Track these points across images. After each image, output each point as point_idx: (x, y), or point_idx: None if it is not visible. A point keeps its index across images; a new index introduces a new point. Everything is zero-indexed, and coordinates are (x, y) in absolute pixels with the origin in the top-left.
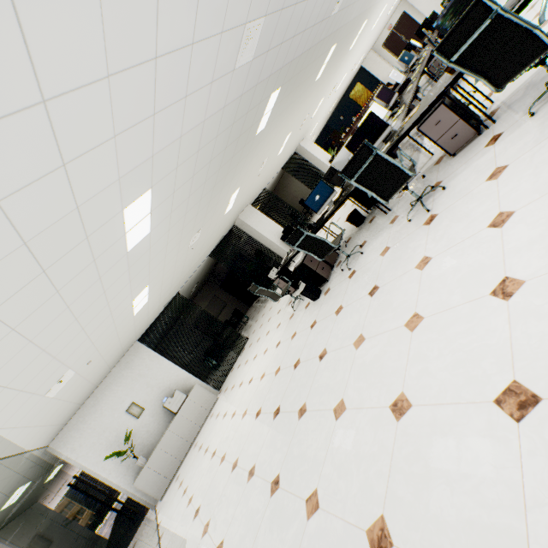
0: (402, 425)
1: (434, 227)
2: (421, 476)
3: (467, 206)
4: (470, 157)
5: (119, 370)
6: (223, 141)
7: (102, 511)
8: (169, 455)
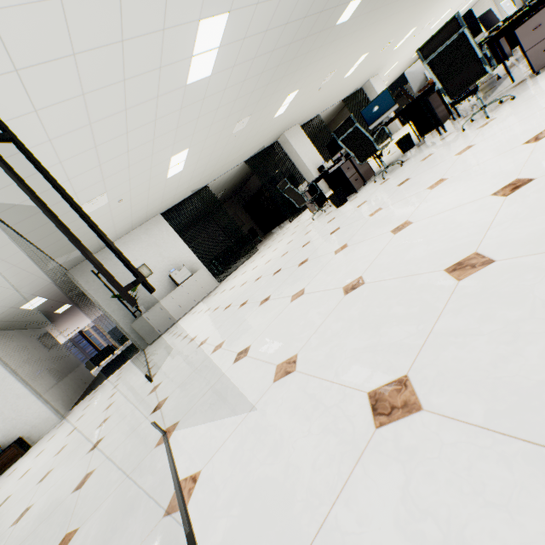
0: (399, 235)
1: (488, 126)
2: (404, 249)
3: (531, 103)
4: None
5: (139, 233)
6: (306, 5)
7: (92, 363)
8: (165, 314)
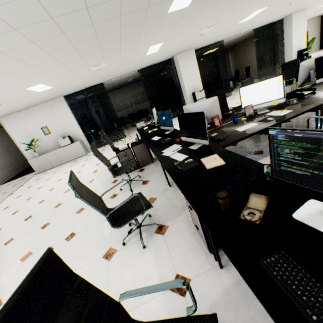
0: None
1: (92, 267)
2: None
3: None
4: (173, 259)
5: (46, 106)
6: (79, 20)
7: None
8: (49, 161)
